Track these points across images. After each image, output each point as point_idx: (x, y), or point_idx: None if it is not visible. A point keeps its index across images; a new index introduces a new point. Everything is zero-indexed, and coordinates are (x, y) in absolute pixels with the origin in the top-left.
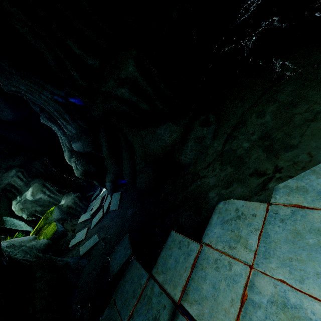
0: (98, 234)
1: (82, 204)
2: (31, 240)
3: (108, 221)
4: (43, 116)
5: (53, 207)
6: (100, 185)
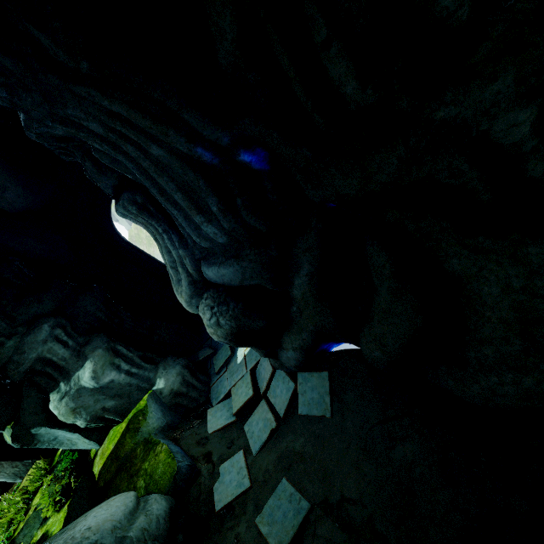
0: (291, 479)
1: (198, 382)
2: (133, 512)
3: (304, 444)
4: (127, 202)
5: (144, 399)
6: (266, 356)
